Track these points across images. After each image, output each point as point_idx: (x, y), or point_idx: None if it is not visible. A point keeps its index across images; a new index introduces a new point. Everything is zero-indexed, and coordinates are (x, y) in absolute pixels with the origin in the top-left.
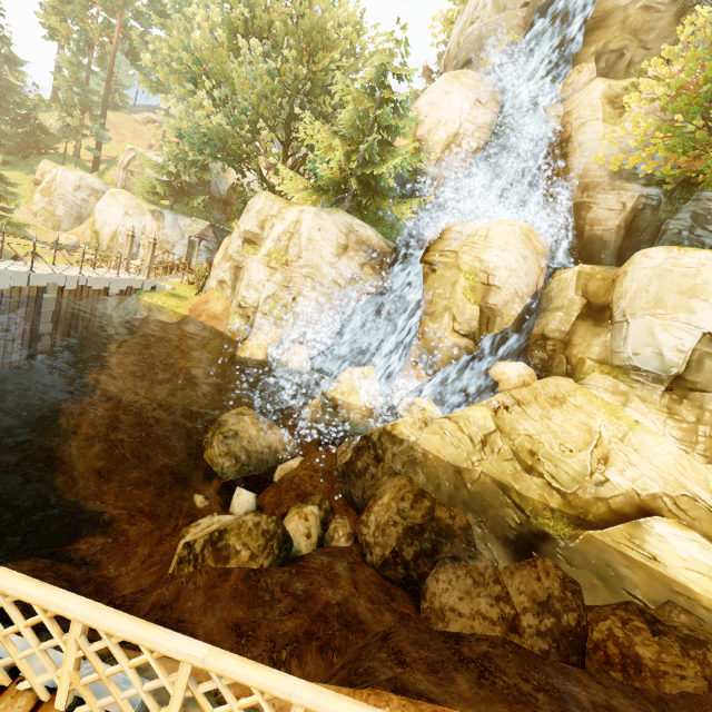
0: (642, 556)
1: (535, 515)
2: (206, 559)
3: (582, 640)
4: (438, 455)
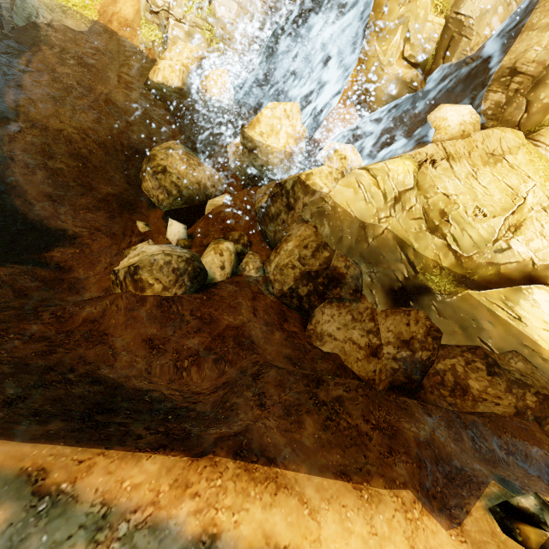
0: (508, 316)
1: (424, 272)
2: (128, 286)
3: (427, 368)
4: (347, 209)
